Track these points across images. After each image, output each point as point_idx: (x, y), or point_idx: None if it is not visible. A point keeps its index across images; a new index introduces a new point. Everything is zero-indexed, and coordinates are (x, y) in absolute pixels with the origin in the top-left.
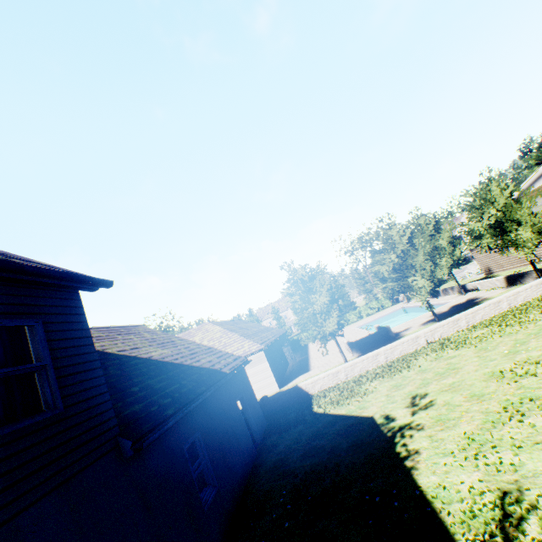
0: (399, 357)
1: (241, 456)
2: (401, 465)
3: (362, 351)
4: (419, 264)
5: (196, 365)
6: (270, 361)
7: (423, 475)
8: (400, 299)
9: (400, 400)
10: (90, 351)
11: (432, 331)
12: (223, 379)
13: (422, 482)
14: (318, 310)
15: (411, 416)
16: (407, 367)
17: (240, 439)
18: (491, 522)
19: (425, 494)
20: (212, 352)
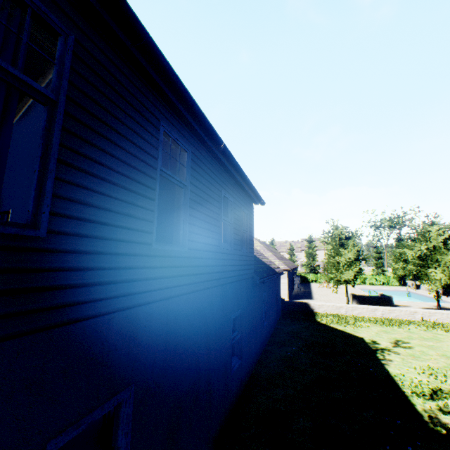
0: (393, 318)
1: (273, 319)
2: (378, 360)
3: (361, 304)
4: (444, 262)
5: (262, 260)
6: (288, 280)
7: (391, 368)
8: (408, 284)
9: (386, 338)
10: (252, 233)
11: (430, 313)
12: (276, 275)
13: (389, 369)
14: (343, 261)
15: (392, 347)
16: (398, 326)
17: (274, 311)
18: (425, 392)
19: (390, 373)
20: (265, 257)
